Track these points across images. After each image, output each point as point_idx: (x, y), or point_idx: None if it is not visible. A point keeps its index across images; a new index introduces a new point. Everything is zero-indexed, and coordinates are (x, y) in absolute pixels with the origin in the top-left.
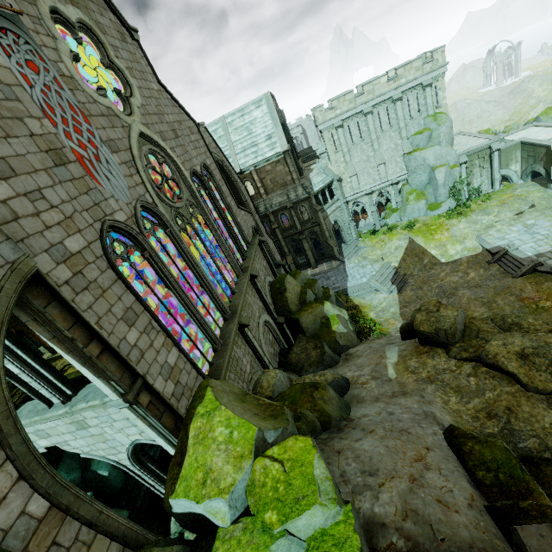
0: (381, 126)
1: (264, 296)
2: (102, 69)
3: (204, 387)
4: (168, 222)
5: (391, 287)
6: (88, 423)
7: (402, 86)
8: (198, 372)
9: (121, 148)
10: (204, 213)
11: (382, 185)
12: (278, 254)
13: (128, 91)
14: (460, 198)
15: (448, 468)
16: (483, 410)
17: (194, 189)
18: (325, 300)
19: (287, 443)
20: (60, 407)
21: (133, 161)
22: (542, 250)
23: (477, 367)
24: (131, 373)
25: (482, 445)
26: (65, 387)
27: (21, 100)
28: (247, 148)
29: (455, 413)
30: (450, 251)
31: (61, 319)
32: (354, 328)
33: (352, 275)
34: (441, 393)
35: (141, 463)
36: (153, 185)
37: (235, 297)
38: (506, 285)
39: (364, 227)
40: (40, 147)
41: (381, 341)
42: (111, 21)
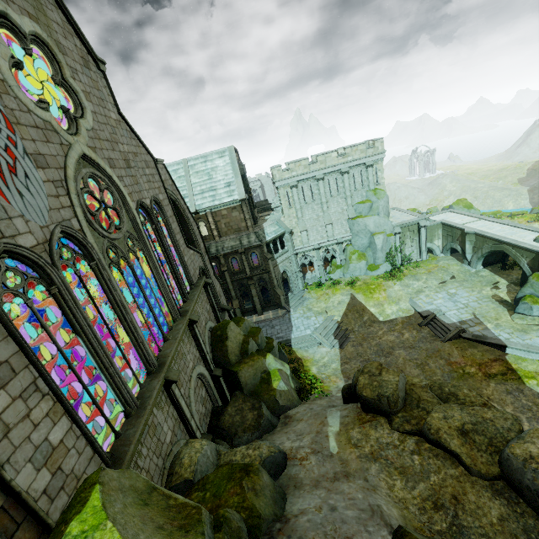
0: (330, 192)
1: (202, 344)
2: (51, 85)
3: (91, 485)
4: (96, 253)
5: (333, 341)
6: None
7: (349, 162)
8: (95, 449)
9: (51, 165)
10: (146, 248)
11: (329, 242)
12: (224, 297)
13: (79, 112)
14: (394, 263)
15: None
16: (429, 499)
17: (138, 221)
18: (268, 351)
19: None
20: None
21: (64, 181)
22: (463, 318)
23: (420, 443)
24: None
25: None
26: None
27: None
28: (206, 191)
29: (401, 503)
30: (387, 310)
31: None
32: (296, 384)
33: (296, 326)
34: (385, 475)
35: None
36: (85, 210)
37: (167, 346)
38: (436, 348)
39: (310, 279)
40: None
41: (323, 401)
42: (76, 47)
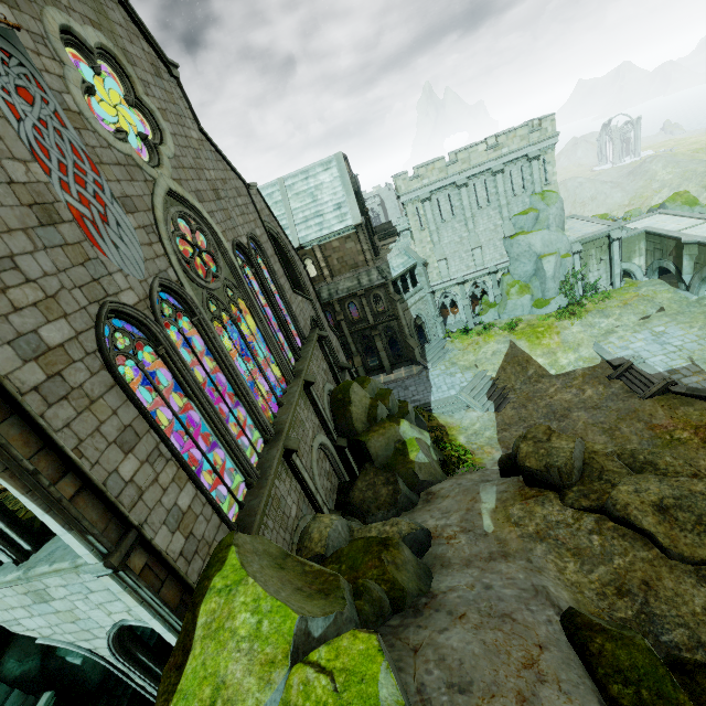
0: (478, 202)
1: (321, 409)
2: (125, 107)
3: (227, 546)
4: (197, 307)
5: (486, 403)
6: (51, 593)
7: (504, 157)
8: (222, 518)
9: (139, 208)
10: (248, 297)
11: (477, 273)
12: (342, 353)
13: (158, 138)
14: (573, 295)
15: (570, 680)
16: (611, 584)
17: (236, 266)
18: (402, 418)
19: (341, 643)
20: (11, 569)
21: (155, 226)
22: (675, 365)
23: (601, 521)
24: (121, 521)
25: (616, 643)
26: (21, 539)
27: (1, 136)
28: (310, 219)
29: (575, 587)
30: (561, 360)
31: (21, 442)
32: (439, 456)
33: (437, 385)
34: (554, 557)
35: (128, 653)
36: (180, 257)
37: (282, 411)
38: (632, 407)
39: (453, 324)
40: (20, 200)
41: (474, 476)
42: (144, 52)
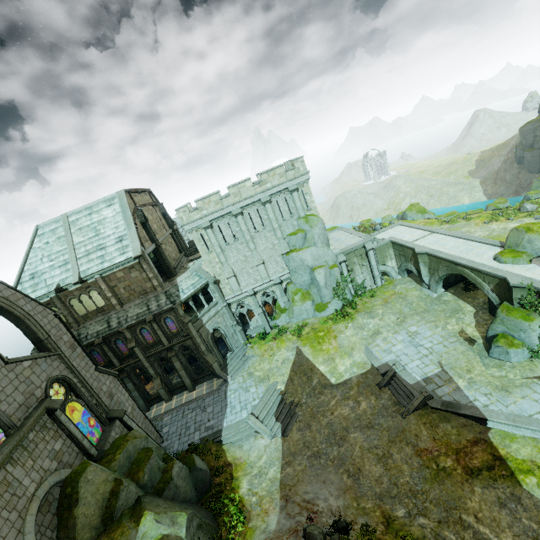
0: (255, 226)
1: None
2: None
3: None
4: None
5: (274, 426)
6: None
7: (269, 190)
8: None
9: None
10: None
11: (265, 285)
12: (123, 391)
13: None
14: (345, 298)
15: None
16: None
17: None
18: (161, 490)
19: None
20: None
21: None
22: (429, 372)
23: None
24: None
25: None
26: None
27: None
28: (92, 252)
29: None
30: (339, 367)
31: None
32: (204, 537)
33: (232, 404)
34: None
35: None
36: None
37: None
38: (400, 425)
39: (253, 329)
40: None
41: None
42: None
